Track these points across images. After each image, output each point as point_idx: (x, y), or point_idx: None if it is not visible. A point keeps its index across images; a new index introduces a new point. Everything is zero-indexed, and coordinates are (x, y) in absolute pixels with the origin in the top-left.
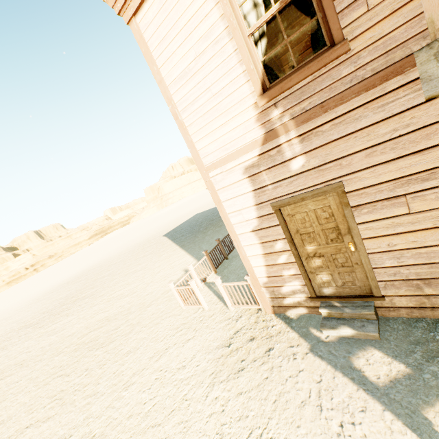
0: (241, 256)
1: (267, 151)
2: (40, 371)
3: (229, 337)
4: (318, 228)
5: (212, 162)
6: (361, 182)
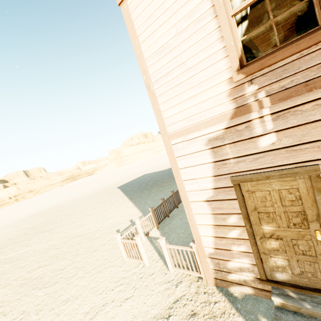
0: (190, 223)
1: (234, 126)
2: None
3: (168, 305)
4: (280, 209)
5: (176, 130)
6: None
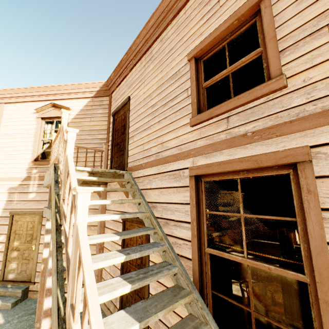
0: None
1: (23, 184)
2: None
3: None
4: (25, 232)
5: None
6: None
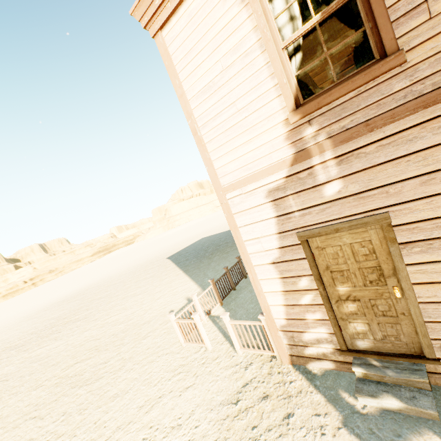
0: (256, 291)
1: (296, 173)
2: (13, 408)
3: (236, 390)
4: (354, 266)
5: (231, 182)
6: (414, 214)
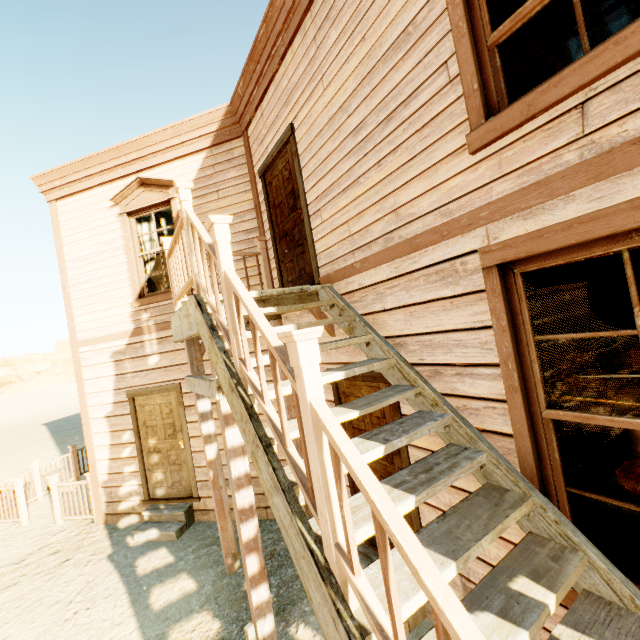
0: (88, 445)
1: (134, 343)
2: None
3: (29, 553)
4: (161, 422)
5: (87, 338)
6: None
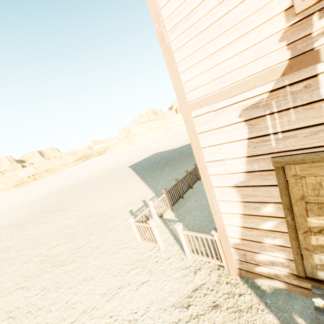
0: (213, 210)
1: (286, 86)
2: (9, 276)
3: (187, 294)
4: None
5: (199, 98)
6: None
